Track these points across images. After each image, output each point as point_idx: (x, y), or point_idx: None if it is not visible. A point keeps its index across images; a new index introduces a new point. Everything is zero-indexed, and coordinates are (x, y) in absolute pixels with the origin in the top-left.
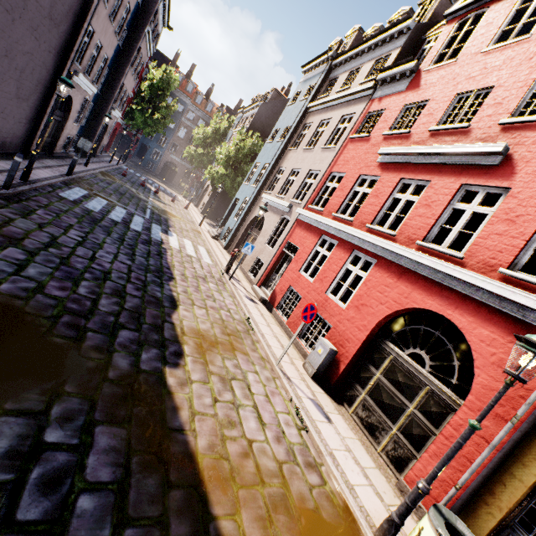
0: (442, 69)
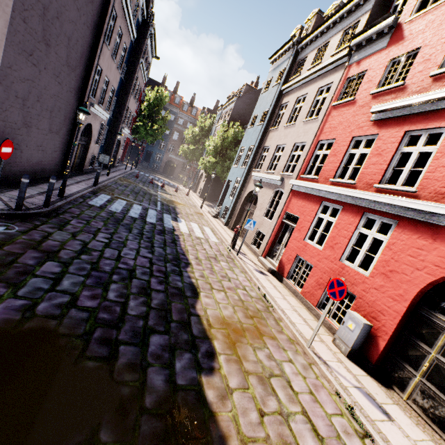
0: (429, 13)
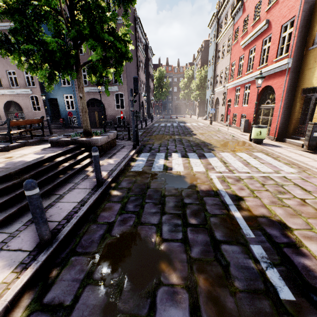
0: None
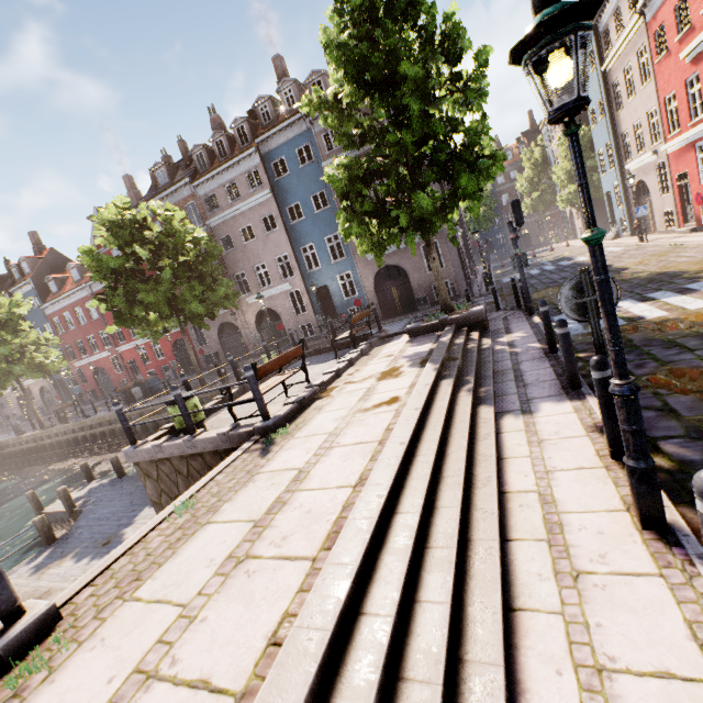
0: None
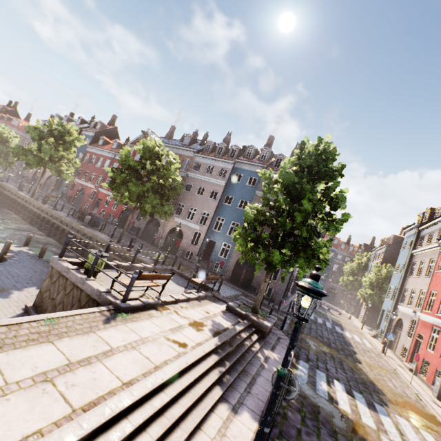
0: None
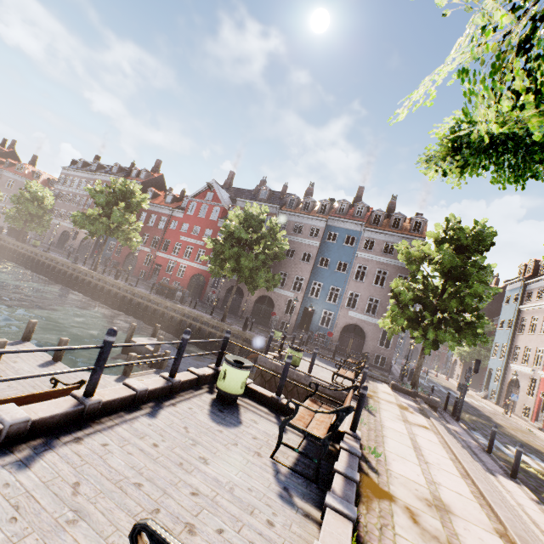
0: None
